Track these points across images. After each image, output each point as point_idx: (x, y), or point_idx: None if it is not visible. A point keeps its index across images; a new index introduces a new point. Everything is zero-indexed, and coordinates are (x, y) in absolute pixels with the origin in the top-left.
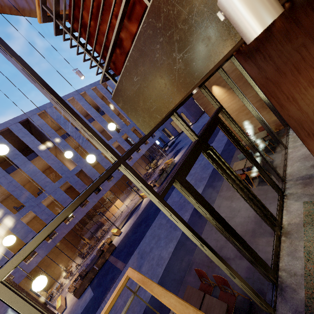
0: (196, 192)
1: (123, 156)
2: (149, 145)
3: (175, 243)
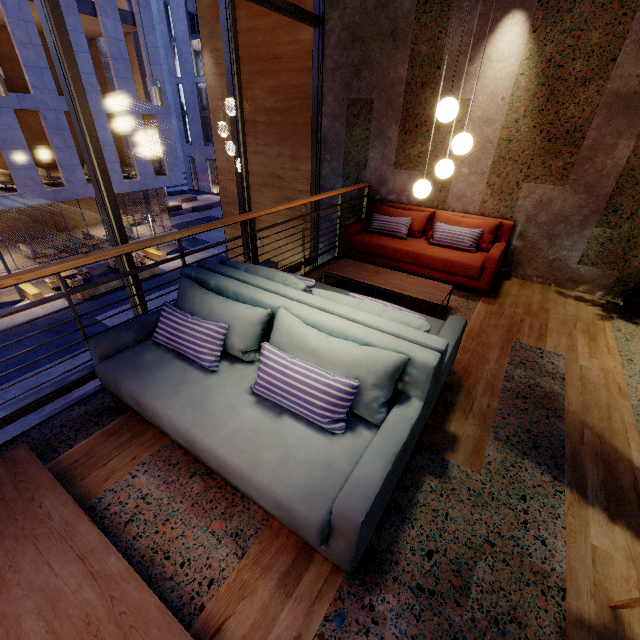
0: None
1: None
2: (135, 188)
3: None
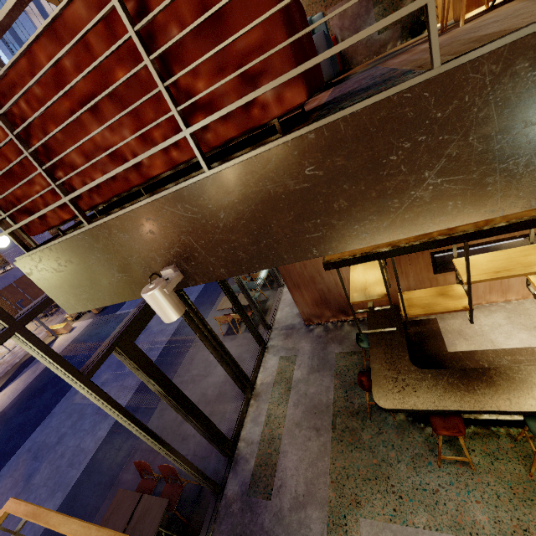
0: (148, 360)
1: (22, 319)
2: None
3: (113, 421)
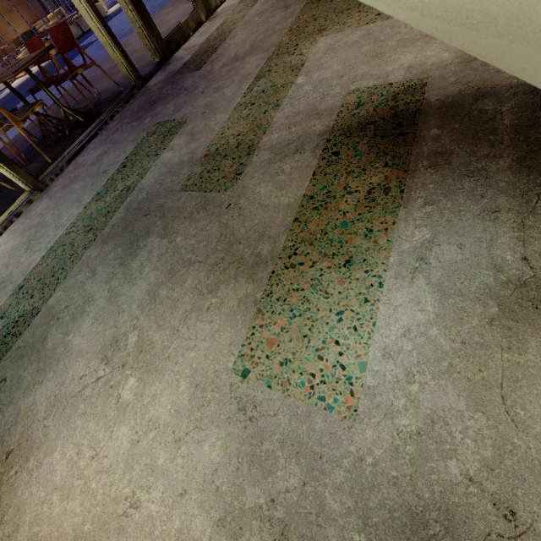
0: None
1: None
2: None
3: None
